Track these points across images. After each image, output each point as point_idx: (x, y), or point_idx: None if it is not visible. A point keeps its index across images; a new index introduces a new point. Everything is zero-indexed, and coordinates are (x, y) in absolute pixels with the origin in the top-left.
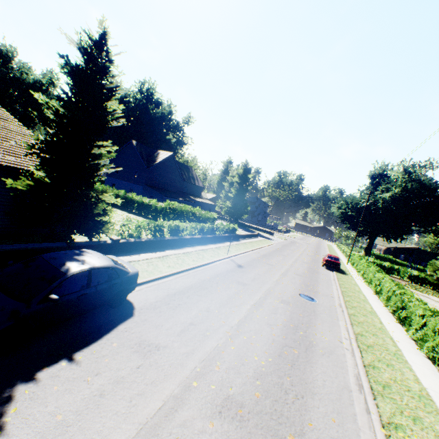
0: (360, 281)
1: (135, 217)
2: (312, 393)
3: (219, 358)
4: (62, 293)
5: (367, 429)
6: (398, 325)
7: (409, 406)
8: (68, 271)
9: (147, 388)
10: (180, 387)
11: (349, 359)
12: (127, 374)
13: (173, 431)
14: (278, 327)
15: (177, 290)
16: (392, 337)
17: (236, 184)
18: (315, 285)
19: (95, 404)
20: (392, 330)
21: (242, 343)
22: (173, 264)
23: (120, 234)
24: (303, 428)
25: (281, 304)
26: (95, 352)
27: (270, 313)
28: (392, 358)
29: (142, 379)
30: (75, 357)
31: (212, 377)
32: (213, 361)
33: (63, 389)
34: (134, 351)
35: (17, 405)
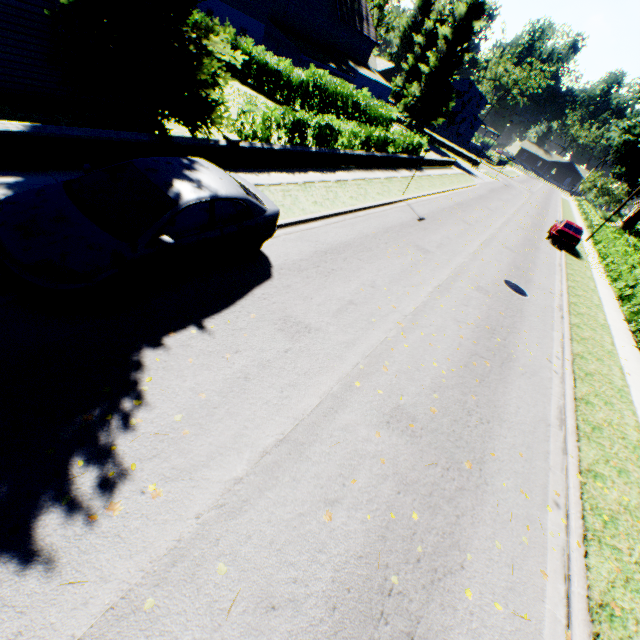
0: (599, 274)
1: (253, 96)
2: (500, 420)
3: (388, 357)
4: (175, 235)
5: (558, 470)
6: (635, 352)
7: (618, 456)
8: (180, 200)
9: (299, 380)
10: (339, 385)
11: (555, 387)
12: (274, 359)
13: (333, 434)
14: (467, 327)
15: (328, 246)
16: (623, 367)
17: (444, 43)
18: (529, 270)
19: (241, 388)
20: (625, 357)
21: (418, 342)
22: (320, 200)
23: (237, 130)
24: (483, 457)
25: (476, 294)
26: (229, 322)
27: (459, 304)
28: (613, 395)
29: (292, 368)
30: (206, 325)
31: (379, 380)
32: (380, 360)
33: (199, 364)
34: (278, 329)
35: (151, 374)
